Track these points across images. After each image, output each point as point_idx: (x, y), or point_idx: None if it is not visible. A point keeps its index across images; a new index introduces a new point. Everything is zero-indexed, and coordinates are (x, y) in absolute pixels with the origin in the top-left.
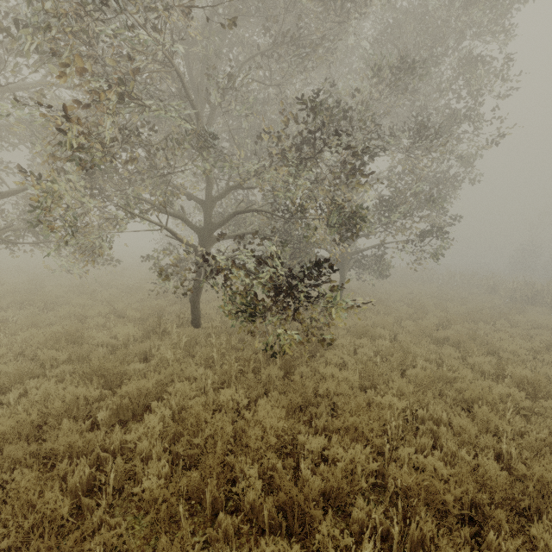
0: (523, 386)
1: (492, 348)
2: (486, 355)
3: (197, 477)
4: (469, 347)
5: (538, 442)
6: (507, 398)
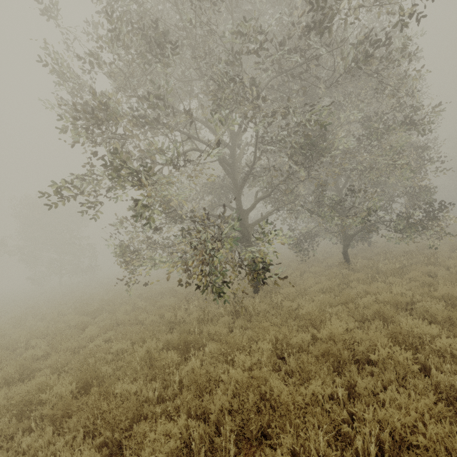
0: None
1: None
2: None
3: None
4: None
5: None
6: None
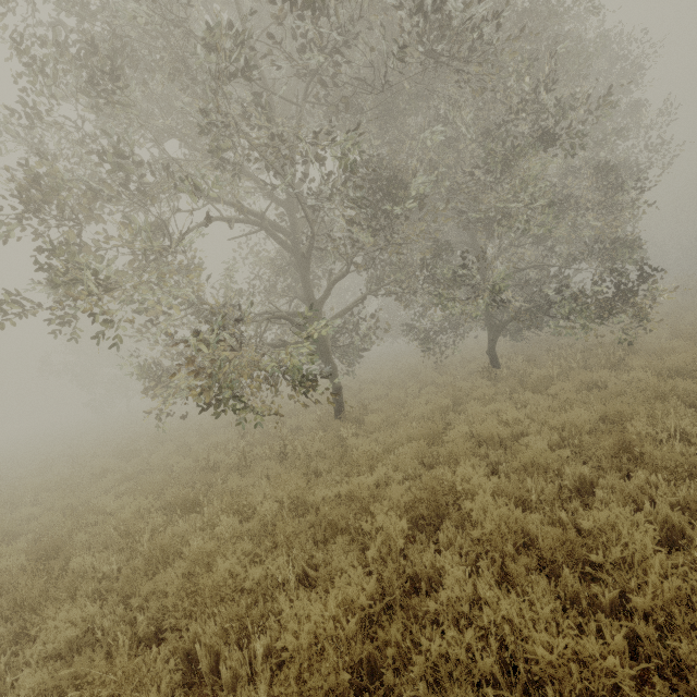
0: None
1: None
2: None
3: None
4: None
5: None
6: None
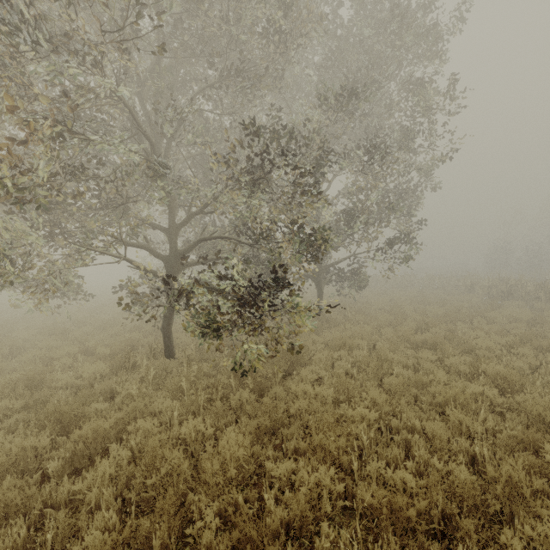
0: (497, 383)
1: (469, 347)
2: (464, 355)
3: (146, 524)
4: (445, 348)
5: (512, 440)
6: (481, 396)
